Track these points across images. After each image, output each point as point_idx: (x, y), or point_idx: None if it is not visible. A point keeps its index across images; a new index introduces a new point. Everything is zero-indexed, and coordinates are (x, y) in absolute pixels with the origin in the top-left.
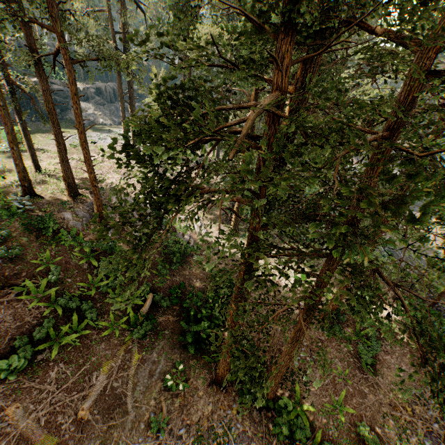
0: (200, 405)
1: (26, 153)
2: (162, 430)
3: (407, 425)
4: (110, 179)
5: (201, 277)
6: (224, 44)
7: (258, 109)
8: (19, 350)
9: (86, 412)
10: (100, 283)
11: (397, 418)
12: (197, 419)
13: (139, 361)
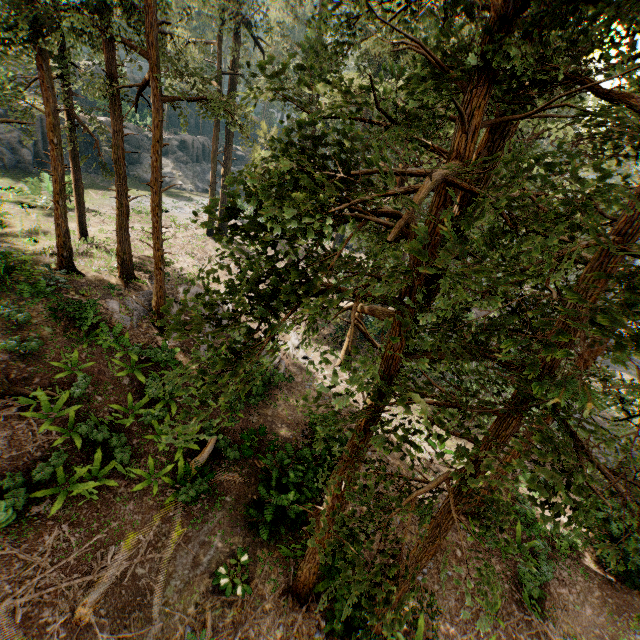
0: (265, 626)
1: (71, 212)
2: None
3: None
4: (180, 263)
5: (289, 421)
6: (387, 91)
7: (440, 178)
8: (8, 494)
9: (89, 610)
10: (143, 409)
11: None
12: None
13: (181, 539)
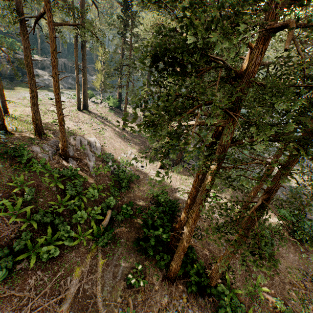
0: (158, 297)
1: None
2: None
3: (303, 296)
4: (66, 125)
5: (142, 198)
6: None
7: None
8: (1, 261)
9: None
10: (67, 202)
11: (297, 292)
12: (157, 309)
13: (104, 265)
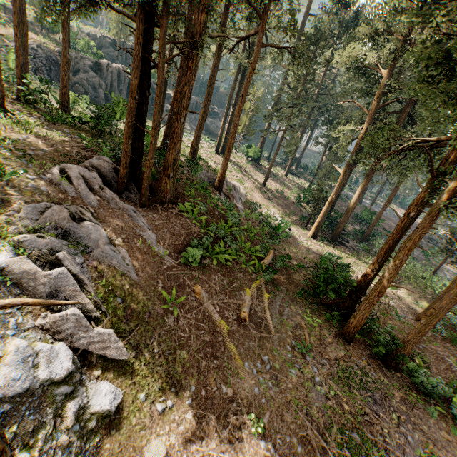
0: (332, 348)
1: None
2: (309, 353)
3: None
4: (208, 163)
5: (295, 259)
6: None
7: None
8: (199, 246)
9: (247, 316)
10: (230, 228)
11: None
12: (334, 357)
13: (268, 300)
